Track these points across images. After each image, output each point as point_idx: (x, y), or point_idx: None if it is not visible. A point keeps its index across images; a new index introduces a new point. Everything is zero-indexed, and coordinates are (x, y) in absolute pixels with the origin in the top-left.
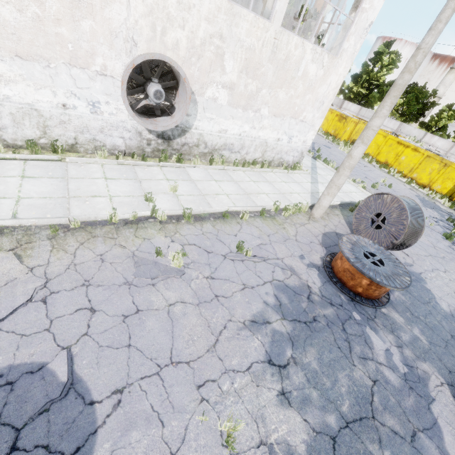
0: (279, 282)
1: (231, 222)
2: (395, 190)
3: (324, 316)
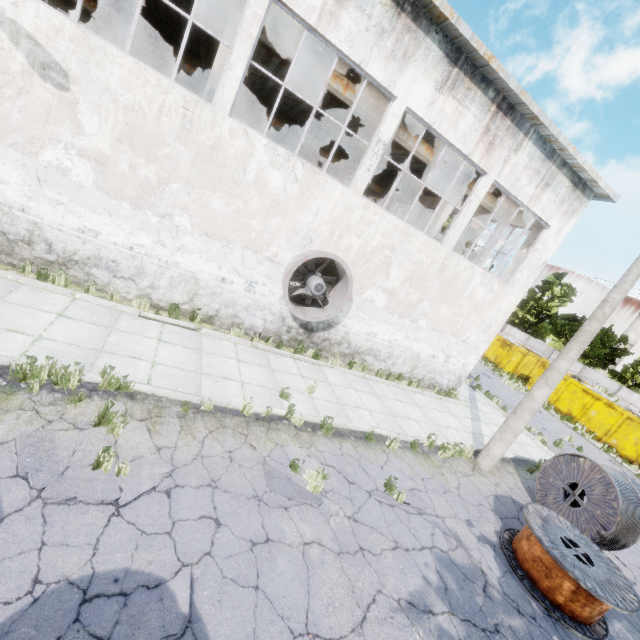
0: (441, 552)
1: (375, 447)
2: (588, 456)
3: (510, 629)
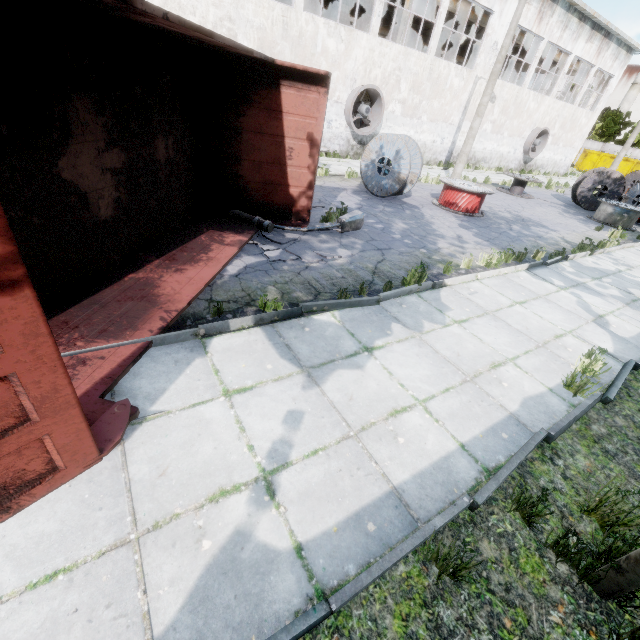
0: None
1: None
2: None
3: None
